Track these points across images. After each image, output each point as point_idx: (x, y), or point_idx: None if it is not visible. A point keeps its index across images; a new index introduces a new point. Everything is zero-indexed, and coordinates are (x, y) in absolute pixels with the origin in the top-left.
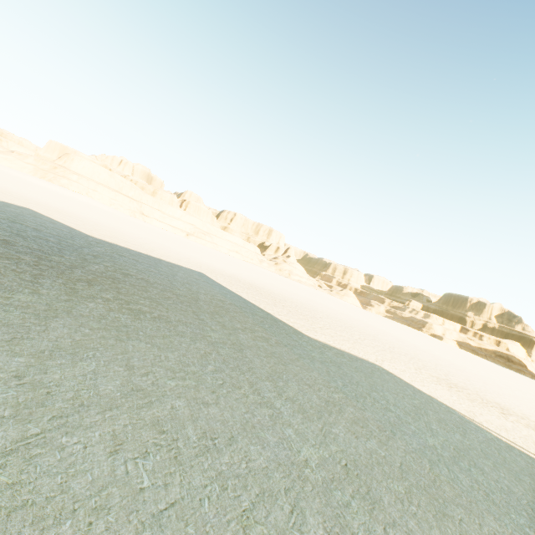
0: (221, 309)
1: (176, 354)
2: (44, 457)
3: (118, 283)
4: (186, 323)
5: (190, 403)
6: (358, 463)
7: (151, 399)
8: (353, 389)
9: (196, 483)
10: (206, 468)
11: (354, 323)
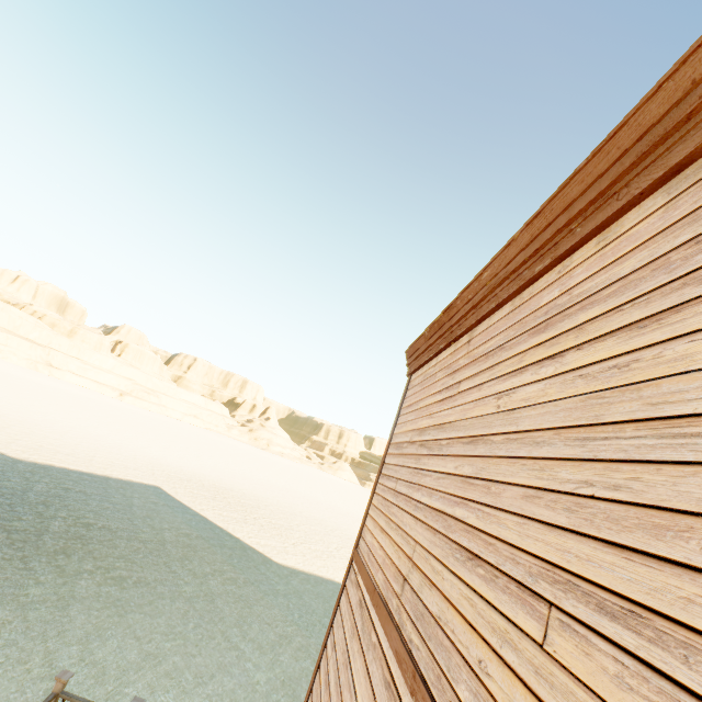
0: (189, 550)
1: (164, 618)
2: (123, 699)
3: (88, 544)
4: (163, 581)
5: (183, 657)
6: (292, 677)
7: (160, 659)
8: (307, 618)
9: (197, 701)
10: (201, 693)
11: (339, 520)
